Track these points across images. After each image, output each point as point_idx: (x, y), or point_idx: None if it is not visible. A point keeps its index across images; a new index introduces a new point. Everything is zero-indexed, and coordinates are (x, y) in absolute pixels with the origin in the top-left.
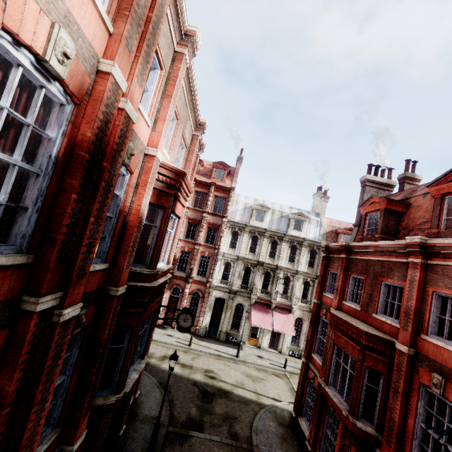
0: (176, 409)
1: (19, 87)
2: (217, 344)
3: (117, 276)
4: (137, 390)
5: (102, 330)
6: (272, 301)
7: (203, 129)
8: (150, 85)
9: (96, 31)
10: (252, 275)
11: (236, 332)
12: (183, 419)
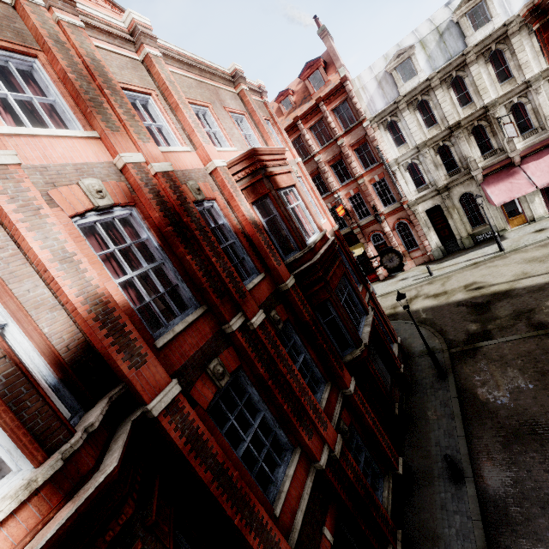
0: (449, 334)
1: (109, 230)
2: (465, 254)
3: (277, 276)
4: (396, 338)
5: (302, 315)
6: (510, 155)
7: (240, 78)
8: (158, 119)
9: (93, 150)
10: (454, 151)
11: (484, 227)
12: (462, 338)
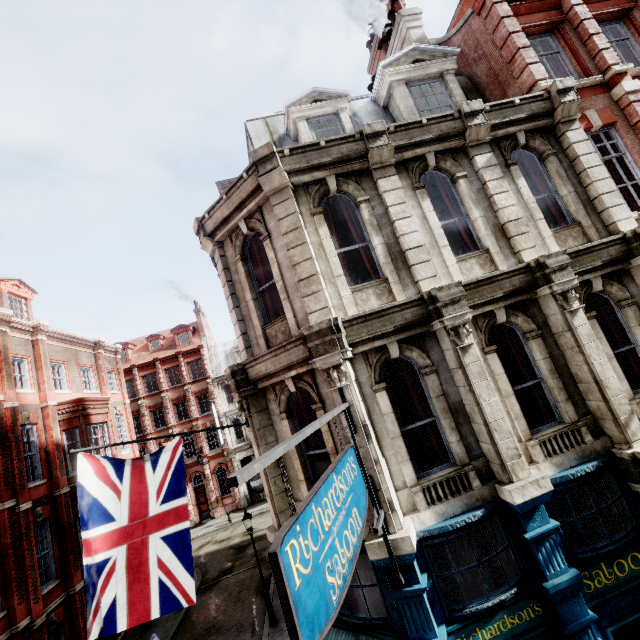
0: (209, 573)
1: None
2: (262, 504)
3: (57, 483)
4: None
5: (62, 517)
6: None
7: (100, 346)
8: (24, 371)
9: None
10: None
11: None
12: (215, 576)
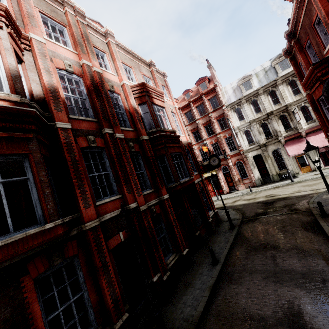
0: (247, 214)
1: (69, 82)
2: (273, 184)
3: (140, 132)
4: (214, 208)
5: (147, 153)
6: (299, 131)
7: (152, 65)
8: (106, 62)
9: (73, 56)
10: (270, 126)
11: (286, 170)
12: (252, 215)
